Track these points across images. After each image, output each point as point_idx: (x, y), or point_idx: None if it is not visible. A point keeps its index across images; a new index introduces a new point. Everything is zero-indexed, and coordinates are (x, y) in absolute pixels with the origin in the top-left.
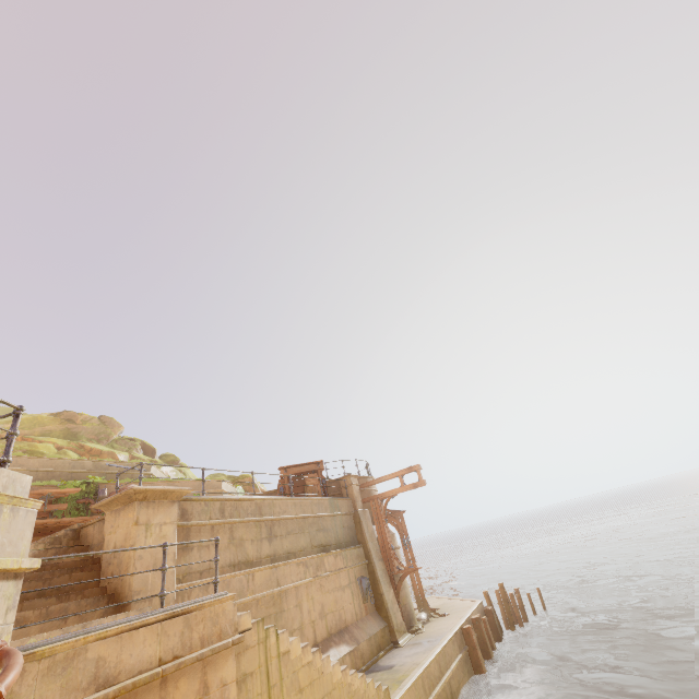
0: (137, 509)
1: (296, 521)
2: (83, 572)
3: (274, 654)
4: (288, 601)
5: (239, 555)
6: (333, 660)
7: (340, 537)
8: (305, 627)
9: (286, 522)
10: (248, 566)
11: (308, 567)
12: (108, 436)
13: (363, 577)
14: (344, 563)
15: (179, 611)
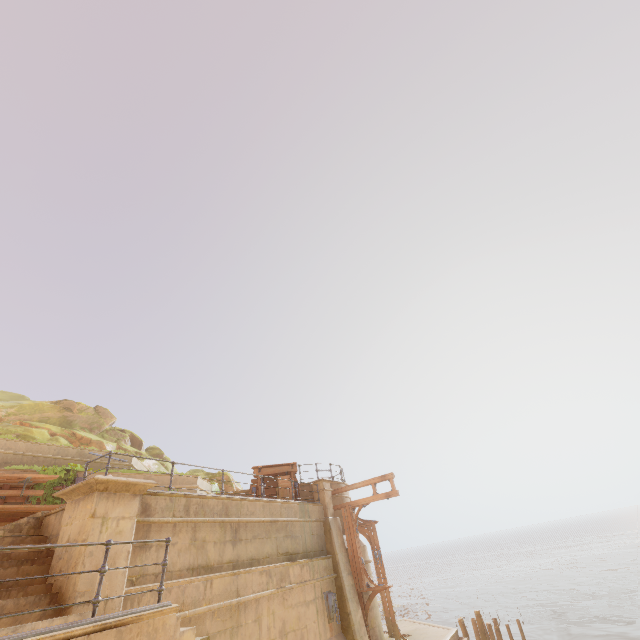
0: (96, 500)
1: (263, 525)
2: (33, 566)
3: None
4: (247, 614)
5: (200, 558)
6: None
7: (308, 546)
8: None
9: (253, 525)
10: (208, 571)
11: (272, 576)
12: (100, 426)
13: (329, 592)
14: (311, 574)
15: (112, 622)
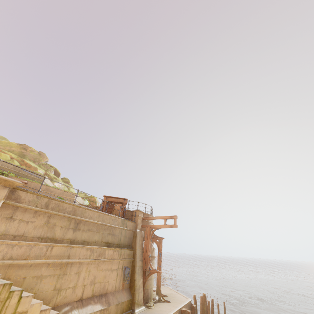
0: None
1: (96, 225)
2: None
3: (9, 312)
4: (72, 269)
5: (49, 233)
6: (87, 312)
7: (121, 241)
8: (77, 287)
9: (90, 223)
10: (52, 241)
11: (93, 252)
12: (39, 161)
13: (127, 267)
14: (118, 256)
15: None
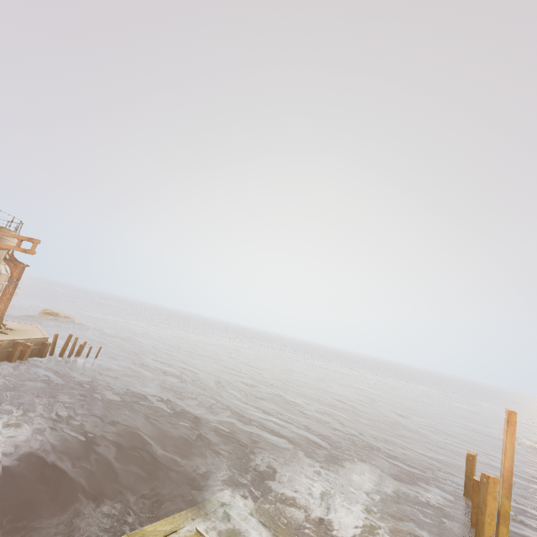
0: None
1: None
2: None
3: None
4: None
5: None
6: None
7: None
8: None
9: None
10: None
11: None
12: None
13: None
14: None
15: None
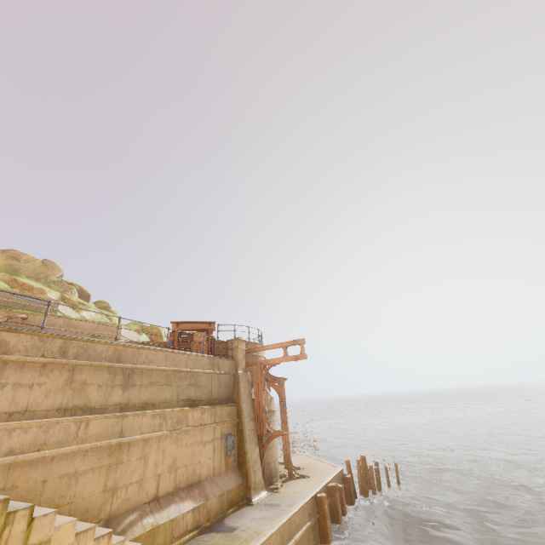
0: None
1: (164, 373)
2: None
3: None
4: (131, 453)
5: (76, 399)
6: (171, 517)
7: (213, 394)
8: (146, 480)
9: (151, 372)
10: (86, 412)
11: (166, 420)
12: (47, 276)
13: (229, 434)
14: (212, 419)
15: None
